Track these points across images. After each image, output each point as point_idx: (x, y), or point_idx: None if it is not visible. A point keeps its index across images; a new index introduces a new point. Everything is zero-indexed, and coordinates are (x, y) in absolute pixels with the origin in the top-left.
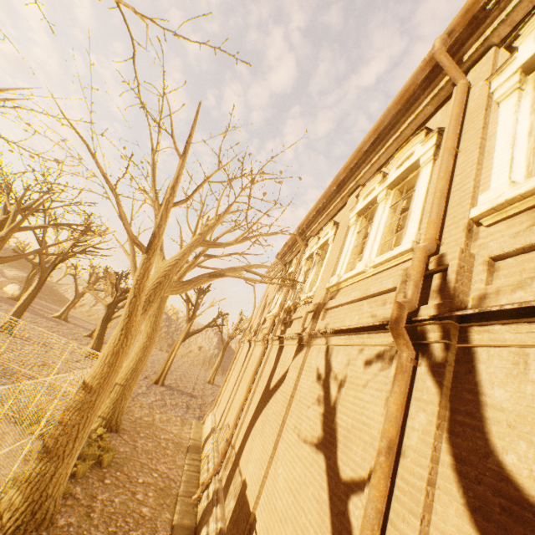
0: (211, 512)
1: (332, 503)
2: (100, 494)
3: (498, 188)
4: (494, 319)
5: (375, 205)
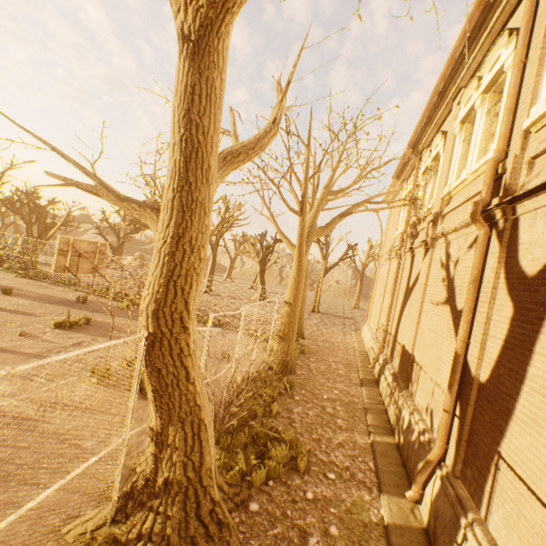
0: (383, 369)
1: (454, 323)
2: (311, 364)
3: (539, 104)
4: (522, 199)
5: (475, 110)
